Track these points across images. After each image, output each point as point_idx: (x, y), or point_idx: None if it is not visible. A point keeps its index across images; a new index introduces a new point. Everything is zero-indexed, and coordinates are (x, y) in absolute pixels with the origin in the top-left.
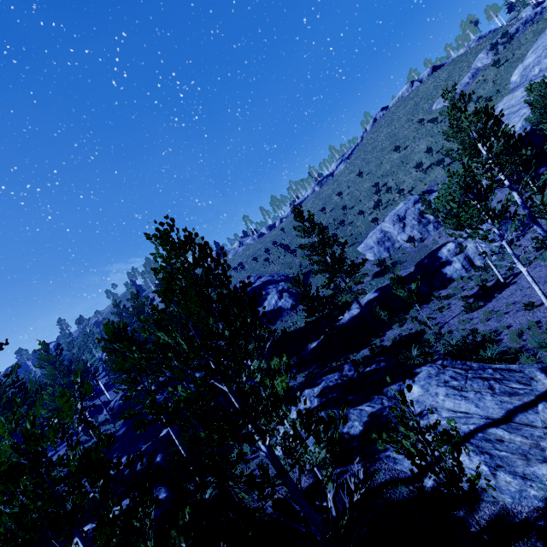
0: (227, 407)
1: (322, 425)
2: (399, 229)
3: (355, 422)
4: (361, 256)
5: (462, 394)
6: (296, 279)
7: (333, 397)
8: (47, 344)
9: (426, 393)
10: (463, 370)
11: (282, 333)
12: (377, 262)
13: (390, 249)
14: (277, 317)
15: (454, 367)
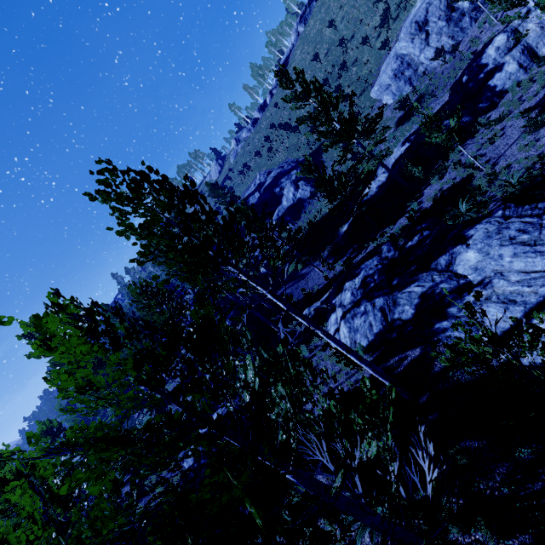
0: (278, 312)
1: (371, 316)
2: (421, 44)
3: (405, 307)
4: (377, 104)
5: (537, 249)
6: (305, 166)
7: (376, 285)
8: (106, 304)
9: (486, 258)
10: (535, 217)
11: (309, 226)
12: (398, 105)
13: (412, 79)
14: (299, 210)
15: (520, 216)
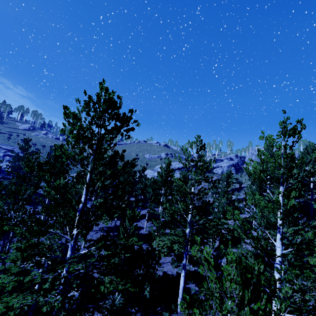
0: None
1: None
2: None
3: None
4: None
5: None
6: None
7: None
8: None
9: None
10: None
11: None
12: None
13: None
14: None
15: None
